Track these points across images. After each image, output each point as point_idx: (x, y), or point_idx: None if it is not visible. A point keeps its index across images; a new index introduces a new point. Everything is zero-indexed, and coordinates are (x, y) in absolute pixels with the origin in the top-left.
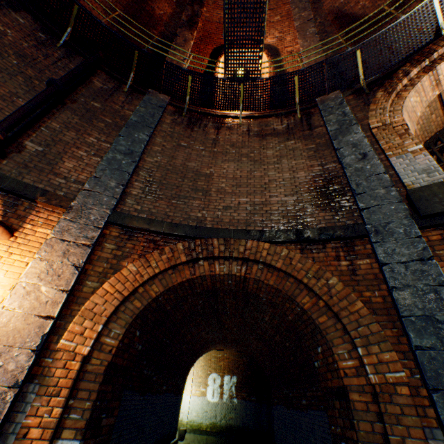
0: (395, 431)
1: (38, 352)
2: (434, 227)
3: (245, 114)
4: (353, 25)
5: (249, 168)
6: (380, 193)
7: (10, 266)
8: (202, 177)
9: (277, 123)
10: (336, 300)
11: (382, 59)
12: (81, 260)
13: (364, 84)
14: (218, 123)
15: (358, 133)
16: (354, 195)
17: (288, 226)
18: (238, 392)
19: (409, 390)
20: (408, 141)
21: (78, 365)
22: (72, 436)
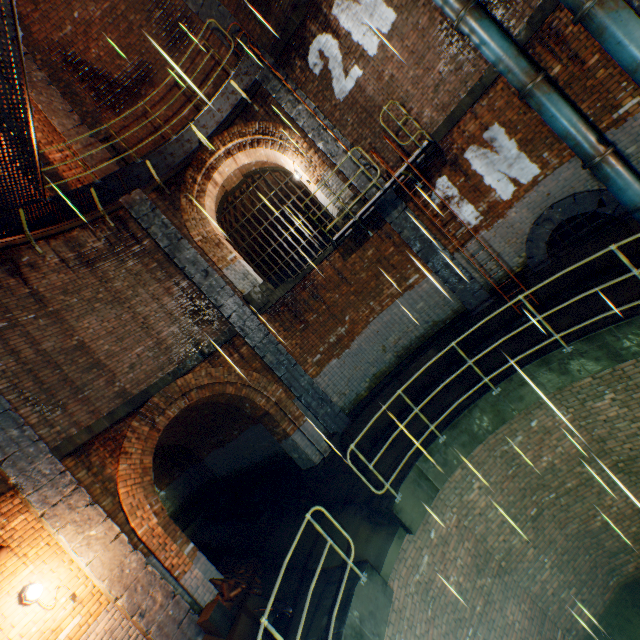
0: (287, 410)
1: (135, 549)
2: (263, 313)
3: (36, 234)
4: (120, 117)
5: (114, 313)
6: (232, 302)
7: (40, 558)
8: (78, 352)
9: (91, 238)
10: (246, 379)
11: (169, 162)
12: (88, 498)
13: (163, 185)
14: (7, 264)
15: (190, 249)
16: (218, 308)
17: (191, 351)
18: (161, 484)
19: (285, 393)
20: (226, 251)
21: (160, 528)
22: (187, 545)
